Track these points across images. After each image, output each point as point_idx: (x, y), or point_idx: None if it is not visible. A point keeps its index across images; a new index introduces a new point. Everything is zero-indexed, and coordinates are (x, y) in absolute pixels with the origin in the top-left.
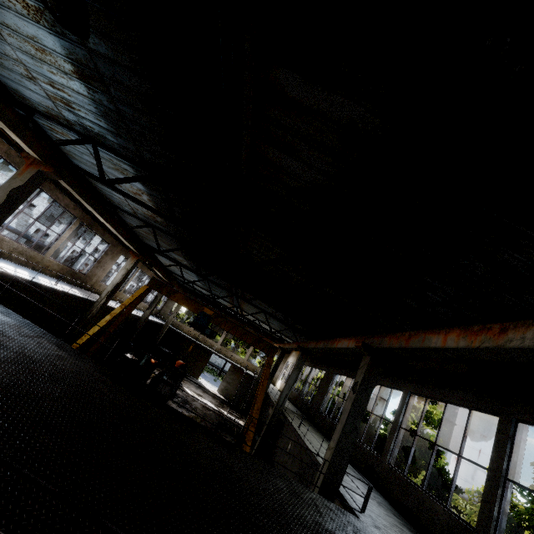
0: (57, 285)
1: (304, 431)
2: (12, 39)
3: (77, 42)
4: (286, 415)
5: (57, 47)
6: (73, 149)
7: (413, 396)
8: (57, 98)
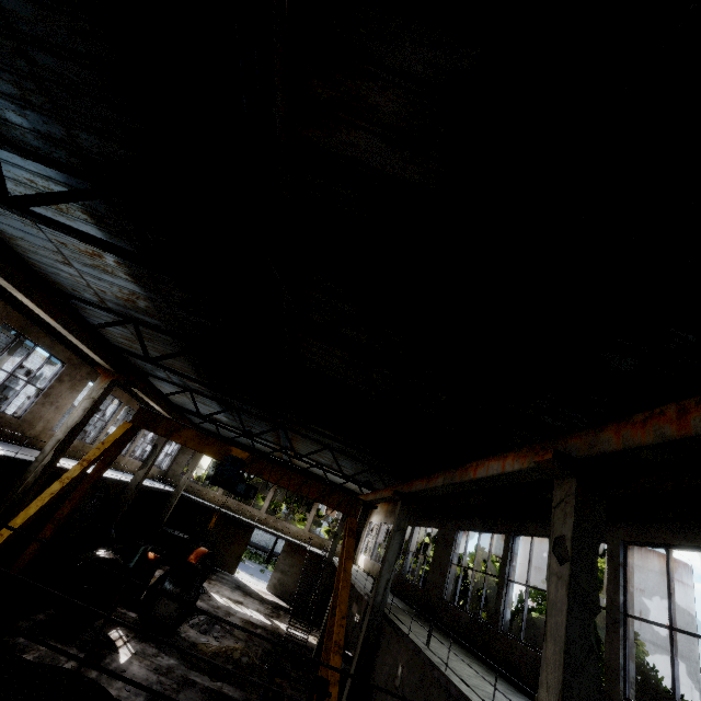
0: None
1: (434, 650)
2: None
3: None
4: (393, 619)
5: None
6: None
7: (630, 549)
8: None
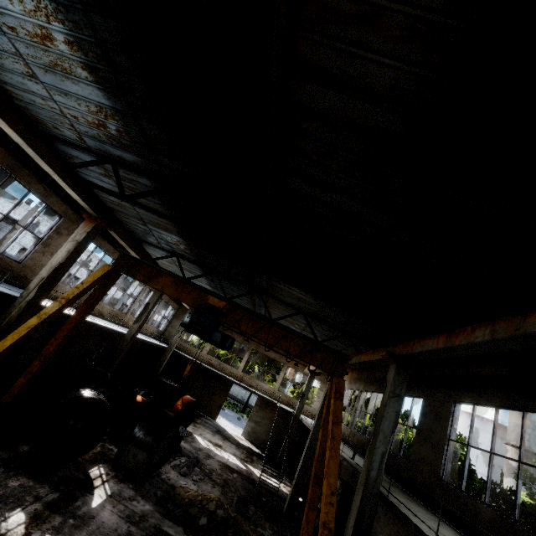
0: None
1: None
2: None
3: None
4: (396, 504)
5: None
6: None
7: None
8: None
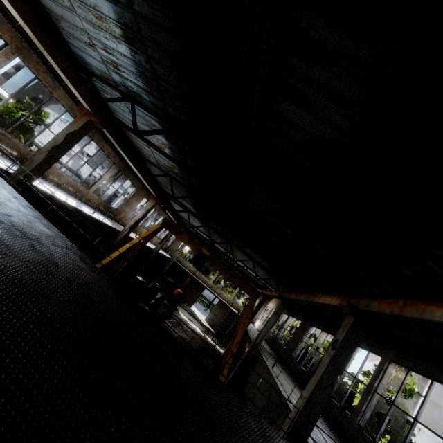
0: (95, 215)
1: (276, 372)
2: (80, 10)
3: (125, 6)
4: (261, 353)
5: (110, 13)
6: (117, 108)
7: (392, 364)
8: (108, 62)
